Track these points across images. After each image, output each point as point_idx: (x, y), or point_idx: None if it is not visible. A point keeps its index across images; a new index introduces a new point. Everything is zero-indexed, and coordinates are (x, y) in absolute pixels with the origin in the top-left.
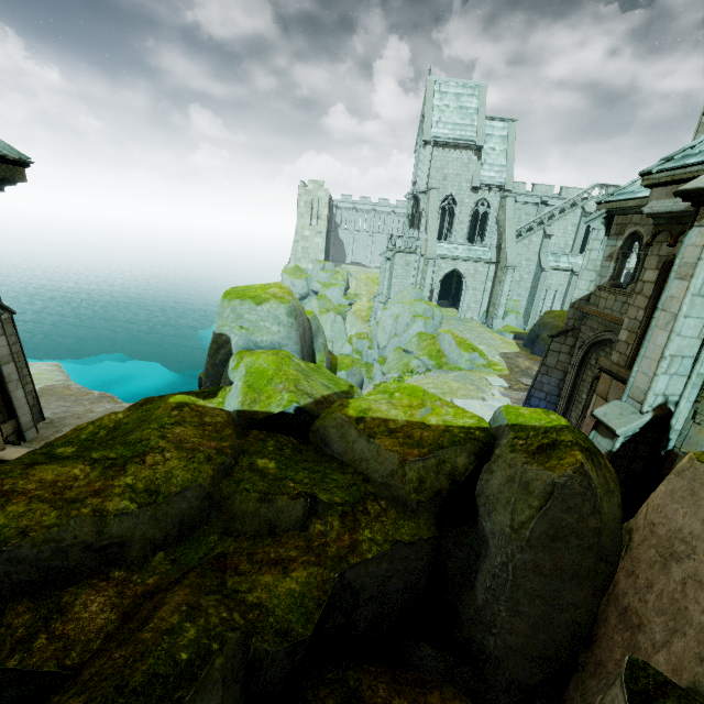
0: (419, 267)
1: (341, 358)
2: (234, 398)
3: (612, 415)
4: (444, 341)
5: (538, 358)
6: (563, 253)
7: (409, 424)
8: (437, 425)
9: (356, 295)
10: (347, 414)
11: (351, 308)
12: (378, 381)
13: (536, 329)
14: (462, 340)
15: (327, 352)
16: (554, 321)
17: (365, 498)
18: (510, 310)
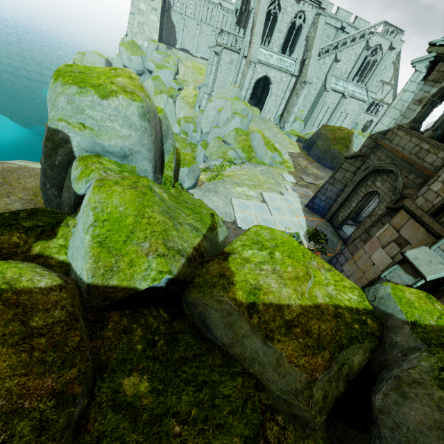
0: (240, 68)
1: (183, 153)
2: (80, 258)
3: (422, 260)
4: (255, 139)
5: (311, 159)
6: (342, 78)
7: (304, 311)
8: (325, 304)
9: (184, 81)
10: (235, 299)
11: (180, 93)
12: (204, 165)
13: (314, 137)
14: (268, 141)
15: (175, 153)
16: (328, 134)
17: (264, 422)
18: (298, 118)
